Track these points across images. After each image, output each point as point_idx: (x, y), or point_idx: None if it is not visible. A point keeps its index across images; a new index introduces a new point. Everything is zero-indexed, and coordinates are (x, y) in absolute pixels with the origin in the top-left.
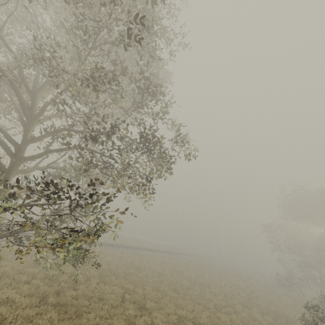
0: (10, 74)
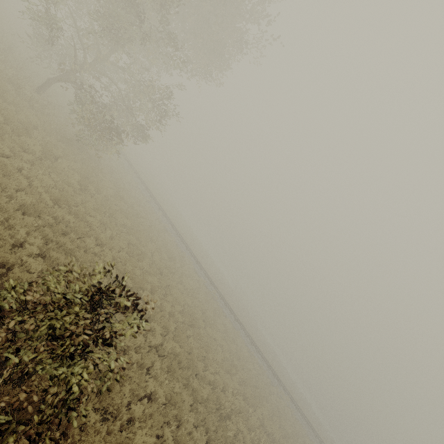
0: None
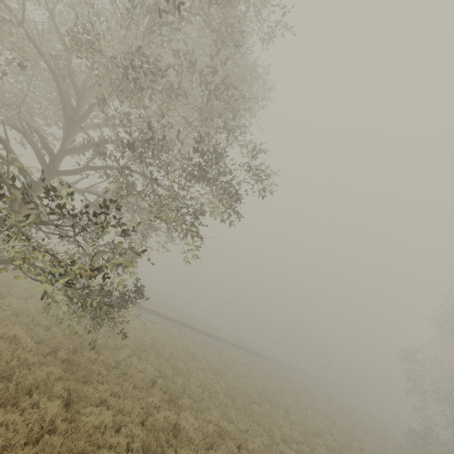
0: (56, 64)
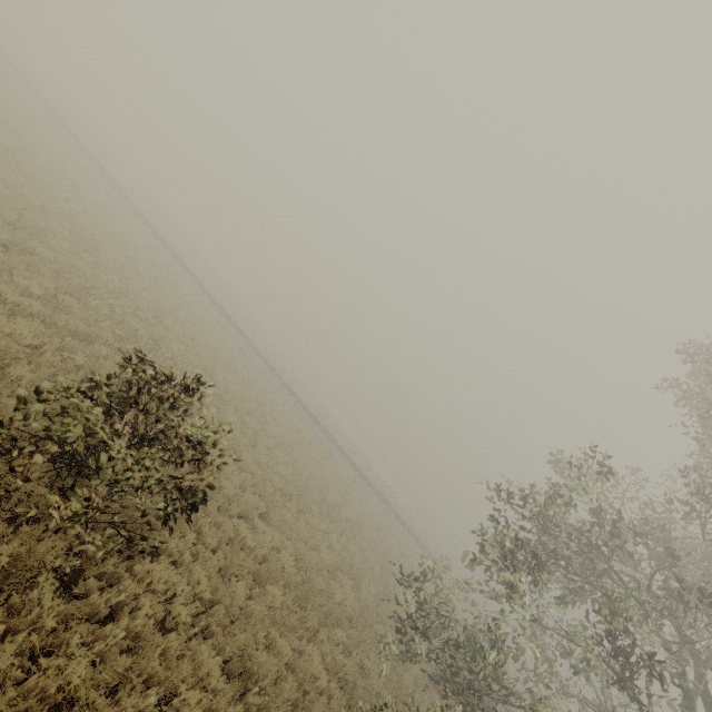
0: None
